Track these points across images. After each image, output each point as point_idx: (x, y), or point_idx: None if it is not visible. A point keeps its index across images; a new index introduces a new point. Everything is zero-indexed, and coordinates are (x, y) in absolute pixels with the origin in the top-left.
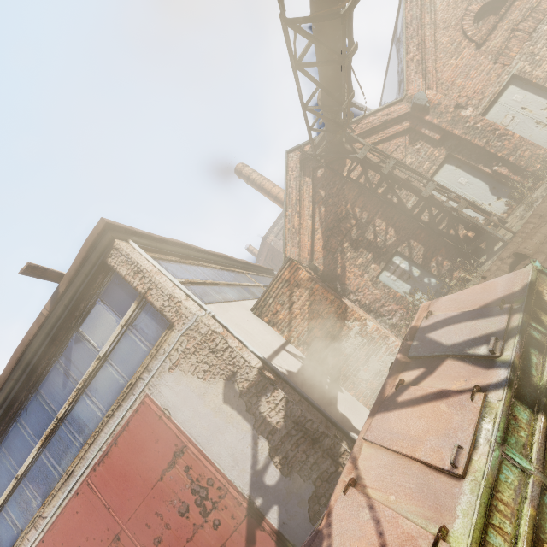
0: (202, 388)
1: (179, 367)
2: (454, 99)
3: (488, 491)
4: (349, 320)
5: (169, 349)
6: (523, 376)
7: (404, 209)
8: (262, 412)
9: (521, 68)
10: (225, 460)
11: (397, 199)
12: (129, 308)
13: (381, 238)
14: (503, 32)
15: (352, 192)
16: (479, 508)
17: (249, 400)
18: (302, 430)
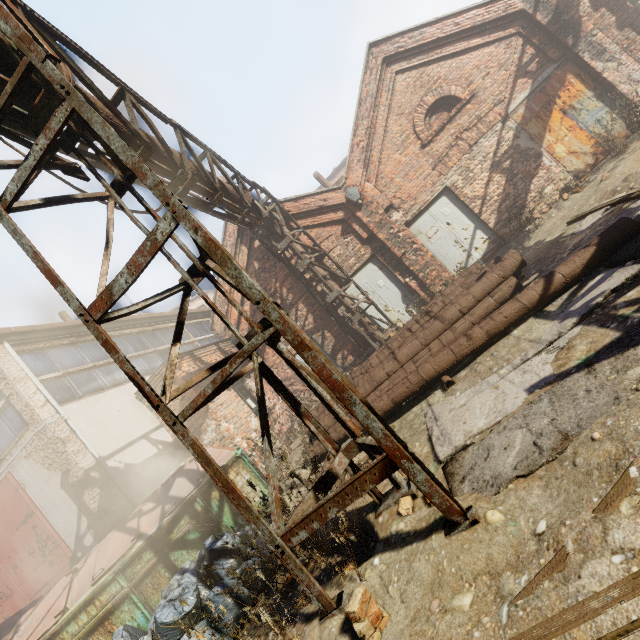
0: (47, 475)
1: (32, 457)
2: (389, 198)
3: (91, 596)
4: (209, 418)
5: (25, 443)
6: (166, 533)
7: (320, 303)
8: (85, 500)
9: (455, 182)
10: (60, 525)
11: (313, 293)
12: (0, 401)
13: (301, 322)
14: (449, 136)
15: (283, 271)
16: (80, 603)
17: (77, 490)
18: (108, 516)
